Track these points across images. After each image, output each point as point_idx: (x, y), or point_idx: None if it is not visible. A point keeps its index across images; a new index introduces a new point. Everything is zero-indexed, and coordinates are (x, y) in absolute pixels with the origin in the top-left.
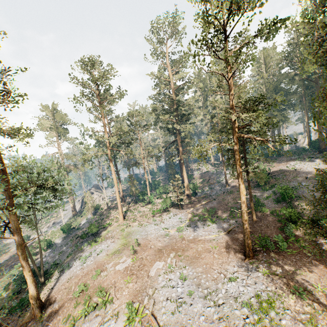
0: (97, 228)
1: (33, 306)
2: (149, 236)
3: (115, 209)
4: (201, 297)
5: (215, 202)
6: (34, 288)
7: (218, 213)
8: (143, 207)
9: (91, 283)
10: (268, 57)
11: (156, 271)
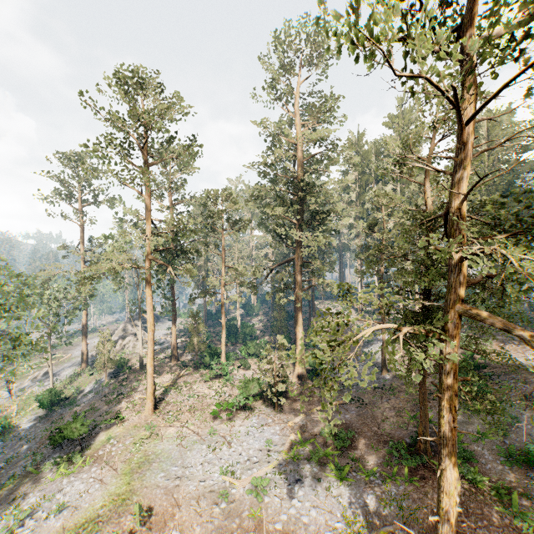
0: (86, 428)
1: None
2: (183, 487)
3: None
4: None
5: (354, 409)
6: None
7: (357, 448)
8: (205, 384)
9: None
10: (497, 127)
11: None
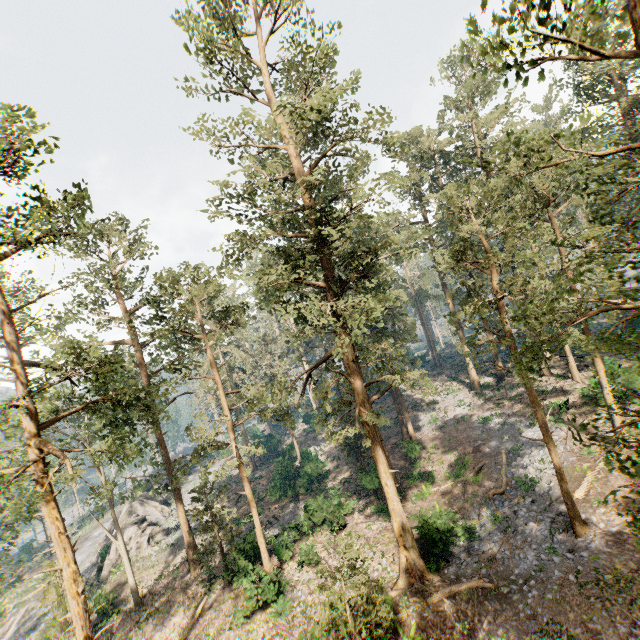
0: None
1: None
2: None
3: (151, 622)
4: None
5: None
6: None
7: None
8: (238, 633)
9: None
10: (609, 42)
11: None
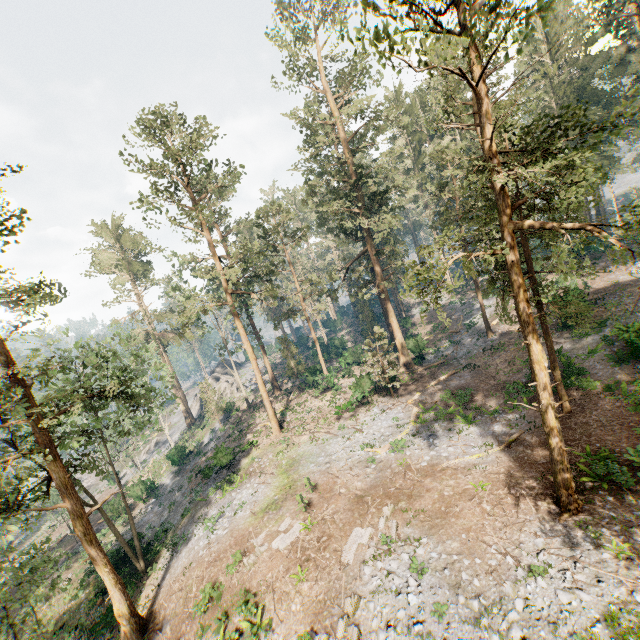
0: (230, 455)
1: (125, 628)
2: (334, 466)
3: (262, 409)
4: (465, 621)
5: (467, 374)
6: (122, 595)
7: (478, 400)
8: (316, 399)
9: (227, 582)
10: (555, 24)
11: (356, 552)
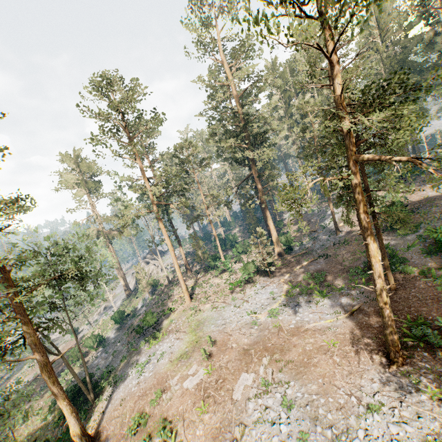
0: (155, 318)
1: None
2: (228, 327)
3: (178, 284)
4: None
5: (322, 261)
6: (76, 420)
7: (330, 280)
8: (216, 278)
9: (151, 412)
10: (384, 16)
11: (243, 391)
